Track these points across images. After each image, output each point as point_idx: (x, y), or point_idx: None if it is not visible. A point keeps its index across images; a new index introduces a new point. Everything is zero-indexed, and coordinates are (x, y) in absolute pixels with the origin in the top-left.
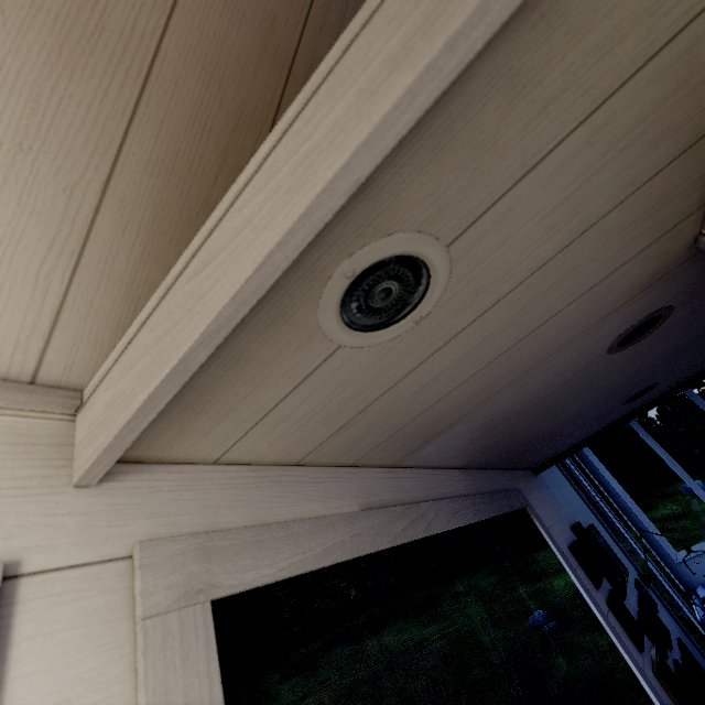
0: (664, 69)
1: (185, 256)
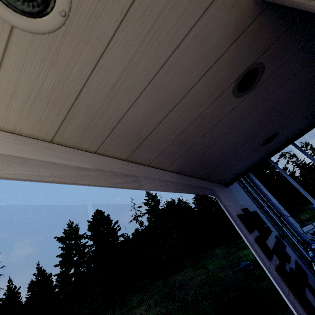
0: None
1: None
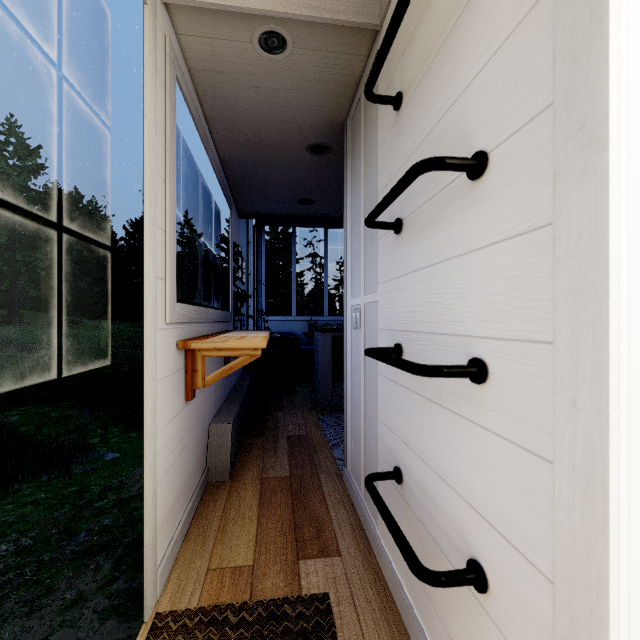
0: (349, 59)
1: None
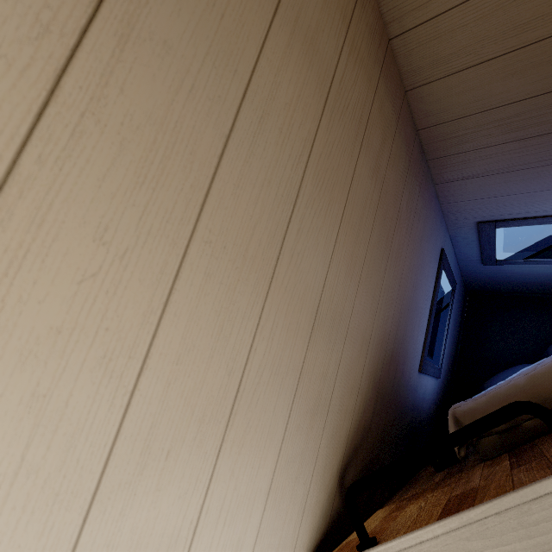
0: None
1: (385, 550)
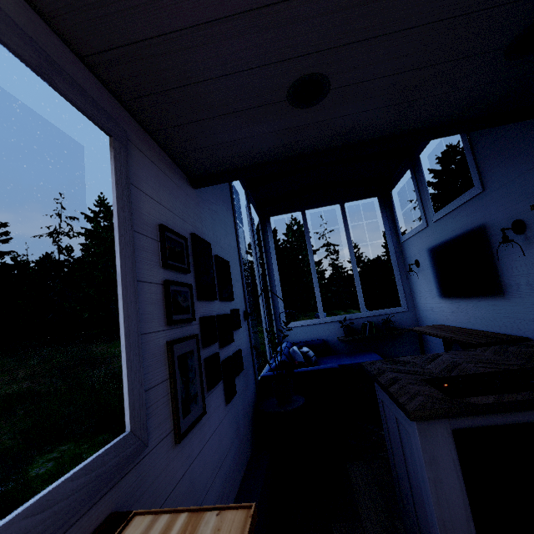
0: None
1: None
